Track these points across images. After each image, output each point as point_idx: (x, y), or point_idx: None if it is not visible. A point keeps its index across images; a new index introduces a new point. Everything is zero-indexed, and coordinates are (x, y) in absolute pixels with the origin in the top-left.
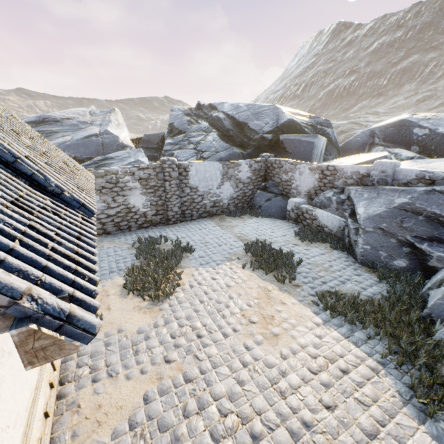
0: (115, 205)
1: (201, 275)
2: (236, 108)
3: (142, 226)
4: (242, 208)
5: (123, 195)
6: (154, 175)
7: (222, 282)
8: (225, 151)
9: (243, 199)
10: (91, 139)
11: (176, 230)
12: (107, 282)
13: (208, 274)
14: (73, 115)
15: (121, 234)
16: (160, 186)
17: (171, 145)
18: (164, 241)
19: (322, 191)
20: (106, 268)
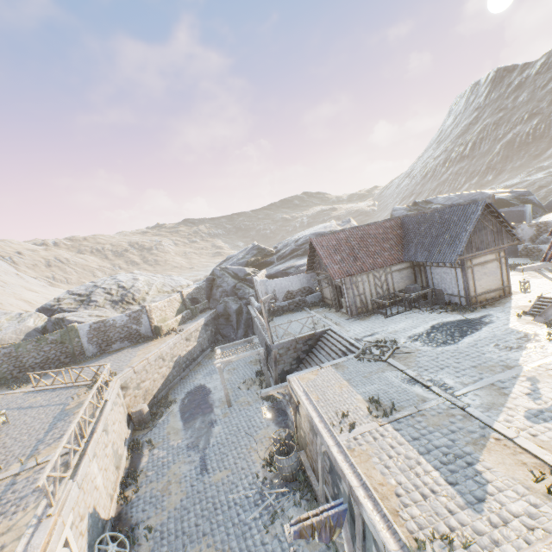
0: None
1: None
2: (449, 199)
3: None
4: None
5: None
6: None
7: None
8: None
9: None
10: None
11: None
12: None
13: None
14: (331, 228)
15: None
16: None
17: None
18: None
19: (540, 236)
20: None
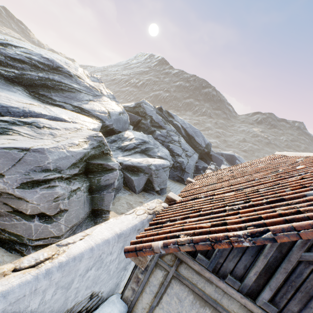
0: None
1: None
2: (184, 123)
3: None
4: None
5: None
6: None
7: None
8: (195, 154)
9: None
10: (121, 116)
11: None
12: None
13: None
14: (77, 72)
15: None
16: None
17: (163, 137)
18: None
19: None
20: None
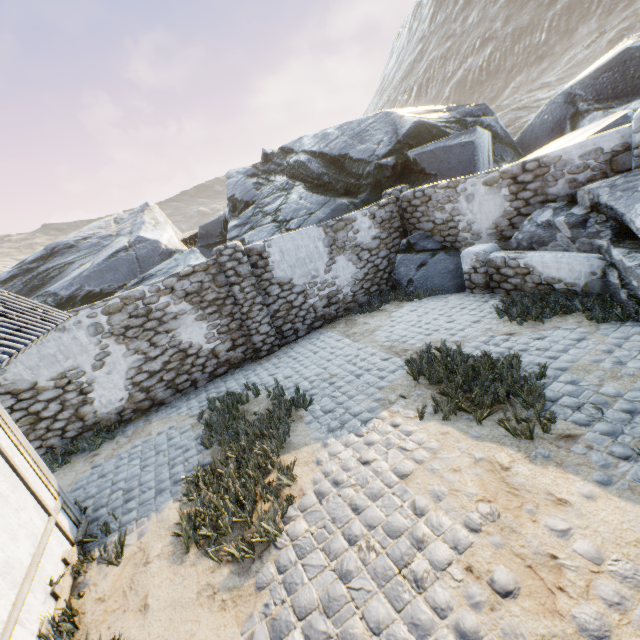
0: (157, 352)
1: (335, 457)
2: (322, 138)
3: (215, 374)
4: (379, 293)
5: (167, 332)
6: (209, 282)
7: (385, 466)
8: (323, 208)
9: (376, 277)
10: (119, 256)
11: (274, 366)
12: (149, 523)
13: (350, 452)
14: (92, 231)
15: (182, 399)
16: (226, 298)
17: (238, 228)
18: (254, 395)
19: (525, 215)
20: (150, 483)
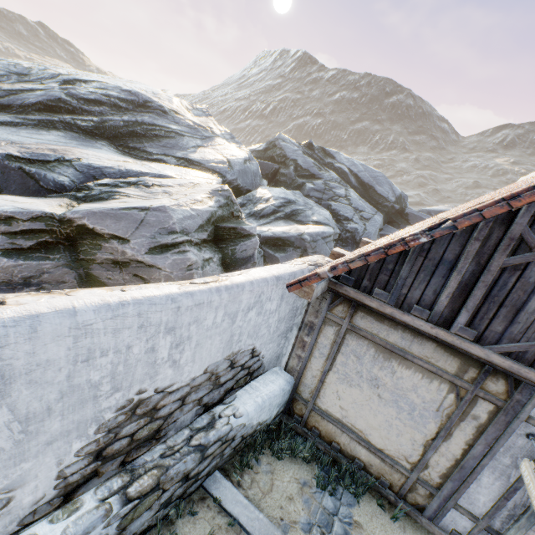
0: None
1: None
2: (354, 165)
3: None
4: None
5: None
6: None
7: None
8: (377, 215)
9: None
10: (247, 164)
11: None
12: None
13: None
14: (173, 105)
15: None
16: None
17: (318, 192)
18: None
19: None
20: None
